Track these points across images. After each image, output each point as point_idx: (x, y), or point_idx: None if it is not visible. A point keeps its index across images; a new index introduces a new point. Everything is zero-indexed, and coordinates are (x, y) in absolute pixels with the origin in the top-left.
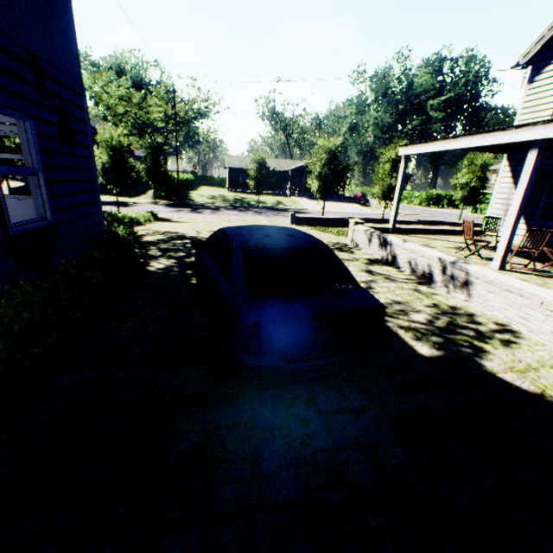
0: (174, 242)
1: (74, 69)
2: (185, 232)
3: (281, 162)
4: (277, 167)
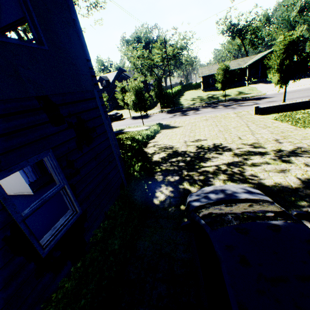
0: (171, 160)
1: (85, 82)
2: (178, 146)
3: (239, 61)
4: (236, 65)
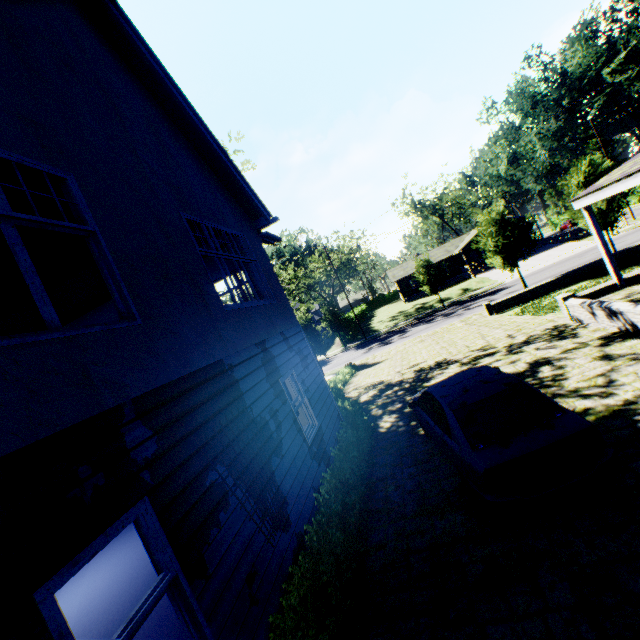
0: (386, 394)
1: (293, 319)
2: (389, 379)
3: (445, 246)
4: (444, 253)
